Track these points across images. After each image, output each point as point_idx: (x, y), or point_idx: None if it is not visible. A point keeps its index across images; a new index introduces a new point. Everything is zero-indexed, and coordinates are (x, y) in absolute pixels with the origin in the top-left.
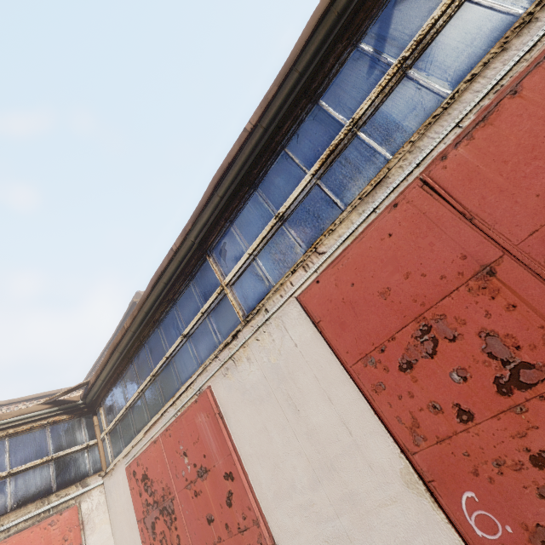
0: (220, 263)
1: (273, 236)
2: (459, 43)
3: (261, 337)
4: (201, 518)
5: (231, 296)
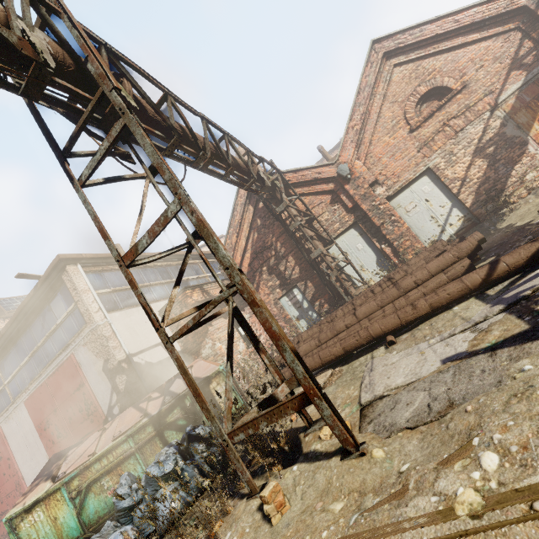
0: (3, 374)
1: (20, 372)
2: (58, 341)
3: (16, 412)
4: (1, 474)
5: (8, 390)
